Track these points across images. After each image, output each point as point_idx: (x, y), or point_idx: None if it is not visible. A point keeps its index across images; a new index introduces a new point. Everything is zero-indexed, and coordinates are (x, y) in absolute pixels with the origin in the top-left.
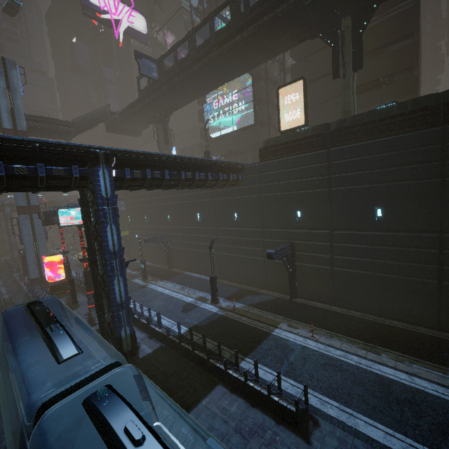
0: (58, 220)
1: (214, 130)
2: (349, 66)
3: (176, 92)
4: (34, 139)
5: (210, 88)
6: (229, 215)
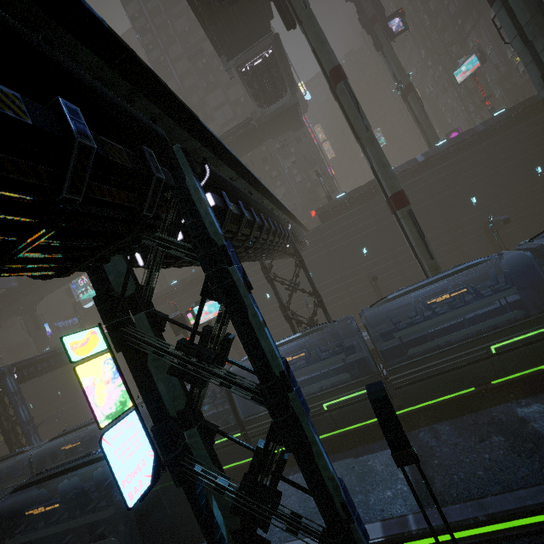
0: None
1: (86, 302)
2: None
3: (39, 290)
4: None
5: (72, 279)
6: None
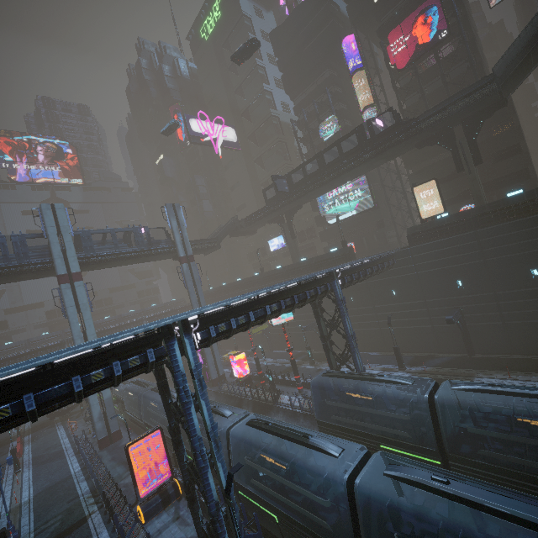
0: (271, 322)
1: (331, 217)
2: (471, 165)
3: (304, 197)
4: (319, 274)
5: (333, 188)
6: (386, 293)
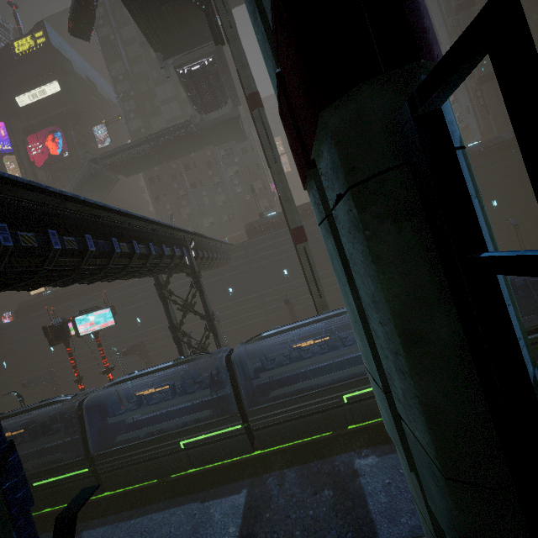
0: None
1: None
2: None
3: None
4: None
5: None
6: None
